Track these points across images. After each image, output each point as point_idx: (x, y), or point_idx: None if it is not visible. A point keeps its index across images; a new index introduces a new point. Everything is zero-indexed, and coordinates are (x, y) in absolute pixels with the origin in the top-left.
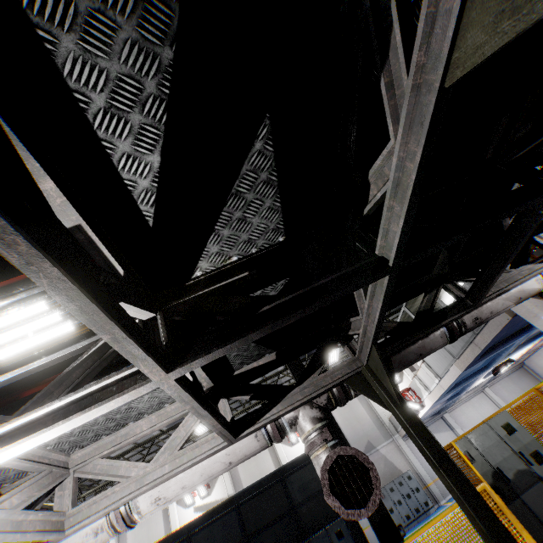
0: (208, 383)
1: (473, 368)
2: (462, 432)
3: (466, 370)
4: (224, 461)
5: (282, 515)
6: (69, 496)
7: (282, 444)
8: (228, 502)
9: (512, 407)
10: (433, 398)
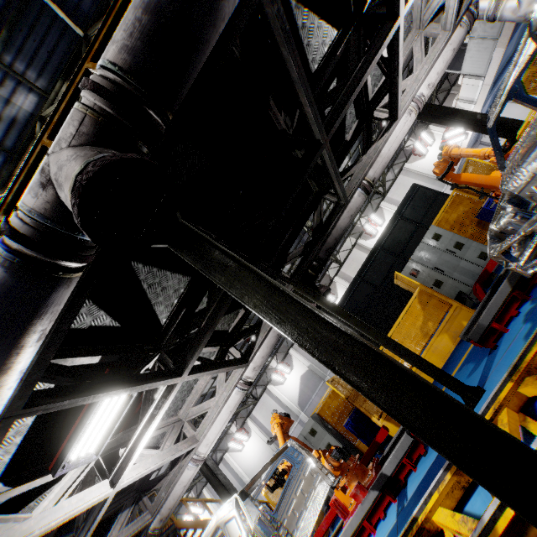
0: (424, 6)
1: (506, 53)
2: (501, 142)
3: (507, 45)
4: (451, 49)
5: (414, 232)
6: (385, 112)
7: (366, 241)
8: (374, 250)
9: (536, 97)
10: (479, 106)
